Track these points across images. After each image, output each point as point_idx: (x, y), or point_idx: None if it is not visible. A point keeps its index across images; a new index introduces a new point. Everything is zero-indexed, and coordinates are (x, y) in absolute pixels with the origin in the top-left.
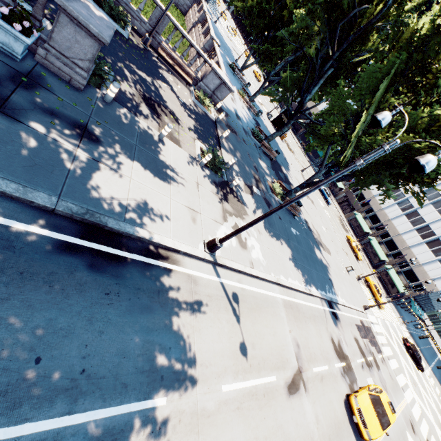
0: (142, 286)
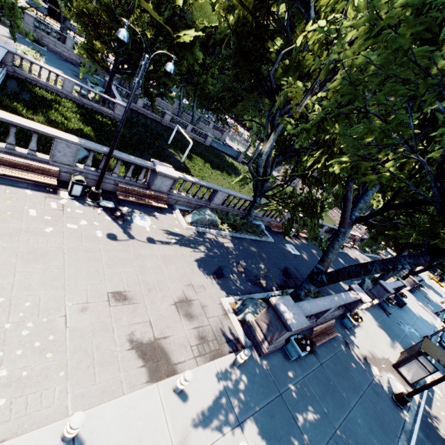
0: None
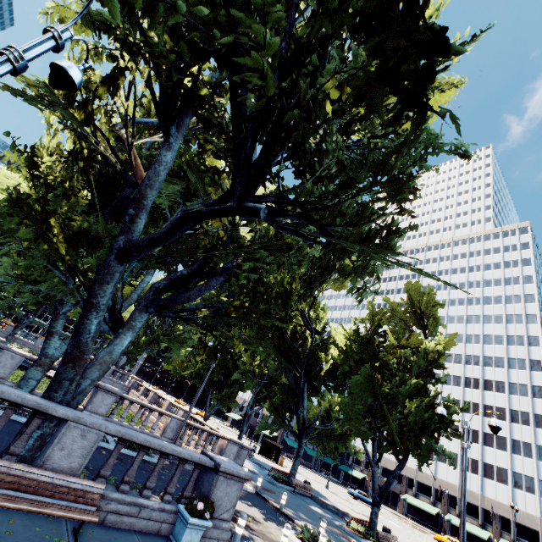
0: None
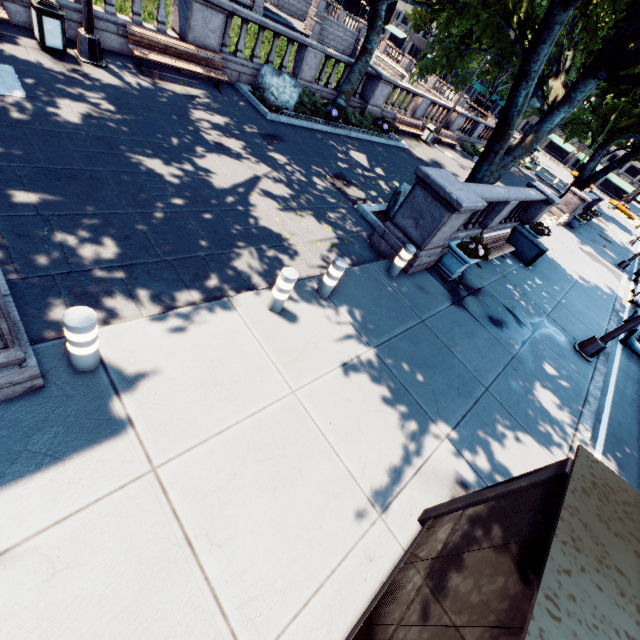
0: None
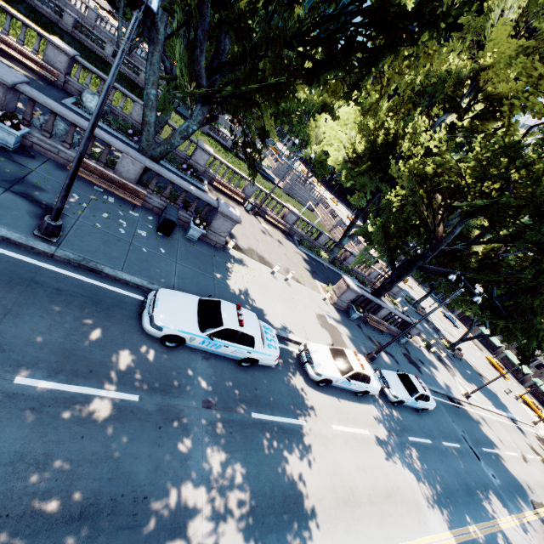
0: (468, 416)
